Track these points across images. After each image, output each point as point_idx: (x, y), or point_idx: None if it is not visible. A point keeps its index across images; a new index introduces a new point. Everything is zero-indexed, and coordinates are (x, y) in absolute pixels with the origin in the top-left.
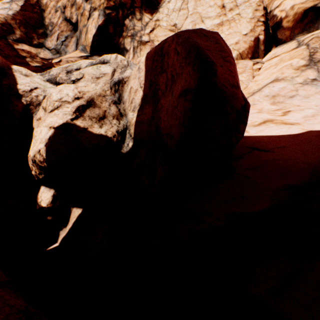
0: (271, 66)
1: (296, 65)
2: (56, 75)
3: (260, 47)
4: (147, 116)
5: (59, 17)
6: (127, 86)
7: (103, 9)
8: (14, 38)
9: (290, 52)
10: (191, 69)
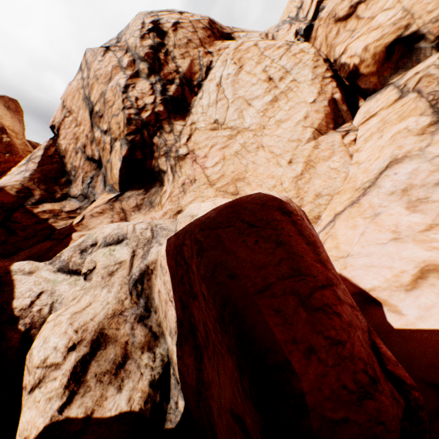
0: (372, 134)
1: (417, 127)
2: (68, 259)
3: (341, 108)
4: (190, 376)
5: (80, 158)
6: (155, 277)
7: (124, 137)
8: (33, 201)
9: (394, 107)
10: (237, 376)
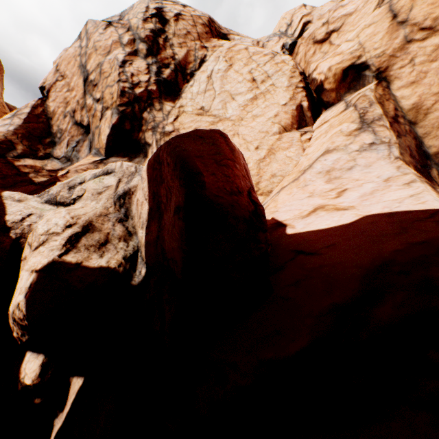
0: (321, 135)
1: (347, 131)
2: (56, 193)
3: (306, 114)
4: (153, 235)
5: (68, 122)
6: (135, 197)
7: (116, 107)
8: (15, 155)
9: (339, 116)
10: (179, 183)
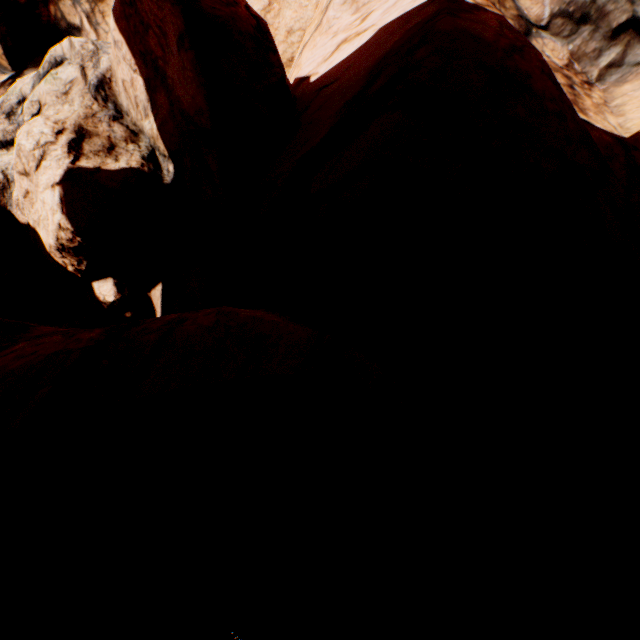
0: None
1: None
2: None
3: None
4: (165, 108)
5: None
6: (116, 85)
7: None
8: None
9: None
10: (170, 5)
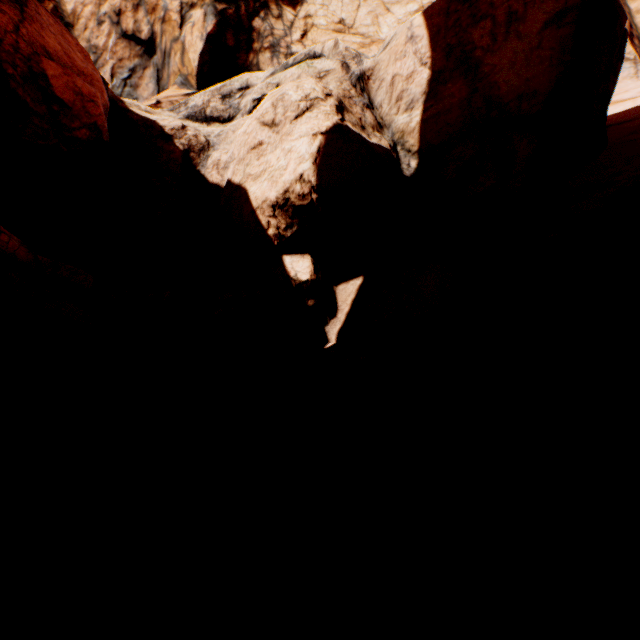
0: None
1: None
2: (202, 105)
3: None
4: (456, 97)
5: (108, 34)
6: (374, 82)
7: (212, 3)
8: None
9: None
10: None
